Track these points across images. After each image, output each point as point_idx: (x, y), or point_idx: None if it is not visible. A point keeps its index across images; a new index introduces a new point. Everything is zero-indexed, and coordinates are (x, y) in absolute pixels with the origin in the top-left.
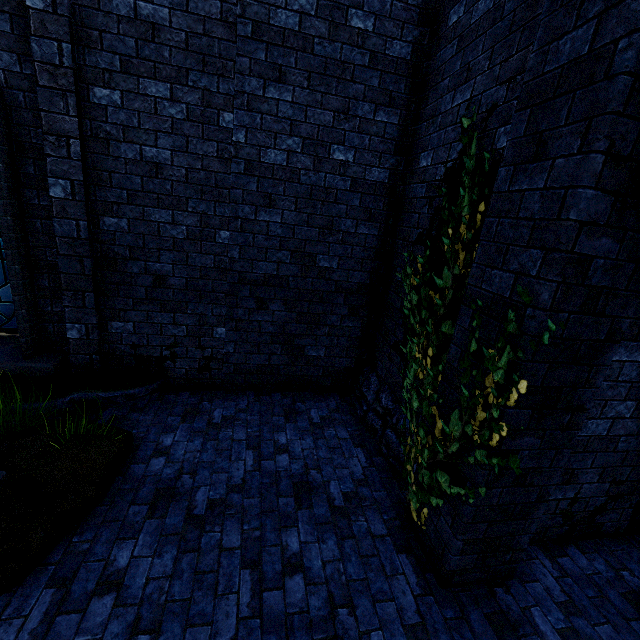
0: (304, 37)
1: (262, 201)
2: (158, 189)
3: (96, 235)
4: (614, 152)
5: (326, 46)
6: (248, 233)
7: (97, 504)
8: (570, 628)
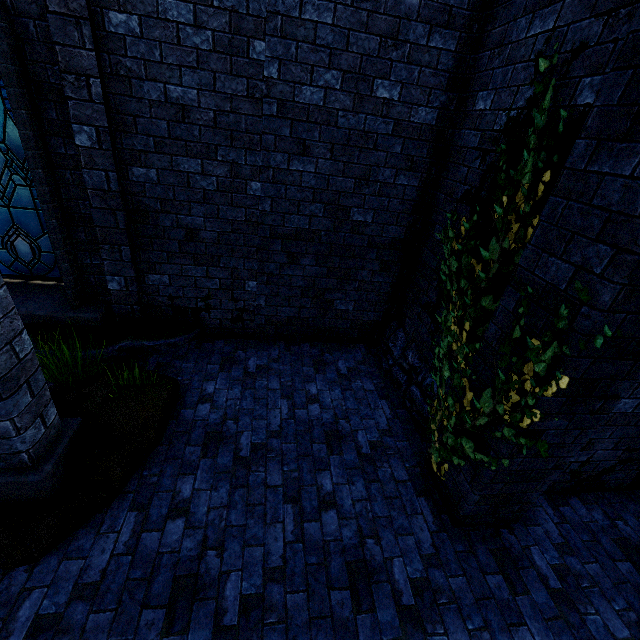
0: None
1: (295, 148)
2: (185, 135)
3: (126, 187)
4: None
5: None
6: (280, 184)
7: (158, 444)
8: (562, 564)
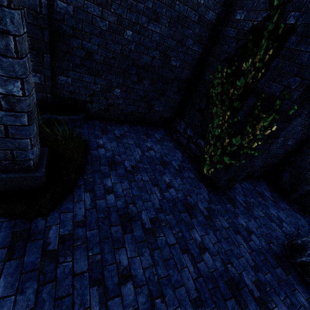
0: None
1: (153, 16)
2: None
3: (51, 13)
4: None
5: None
6: (141, 35)
7: (86, 165)
8: (245, 200)
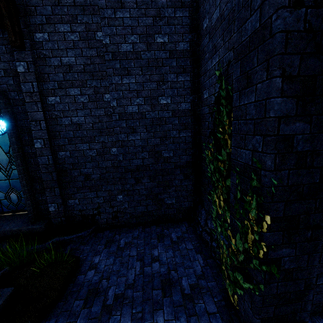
0: (136, 53)
1: (129, 130)
2: (81, 135)
3: (57, 161)
4: (287, 74)
5: (147, 54)
6: (125, 147)
7: (59, 301)
8: None
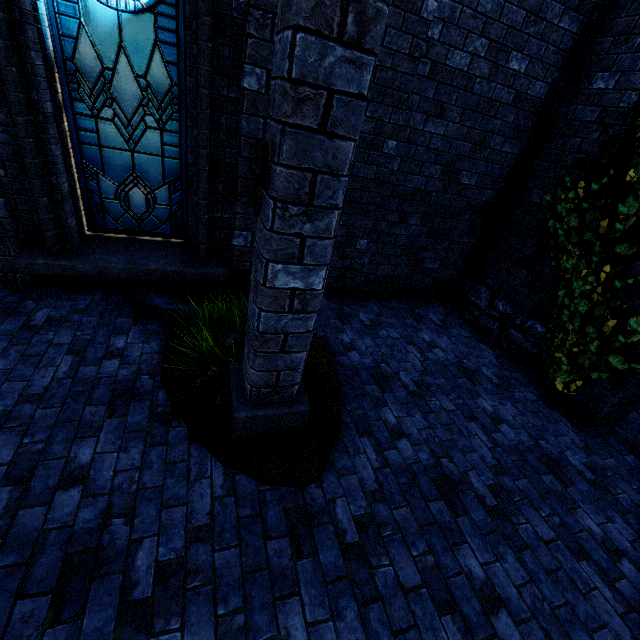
0: None
1: (434, 110)
2: None
3: None
4: None
5: None
6: (412, 144)
7: (341, 385)
8: None
